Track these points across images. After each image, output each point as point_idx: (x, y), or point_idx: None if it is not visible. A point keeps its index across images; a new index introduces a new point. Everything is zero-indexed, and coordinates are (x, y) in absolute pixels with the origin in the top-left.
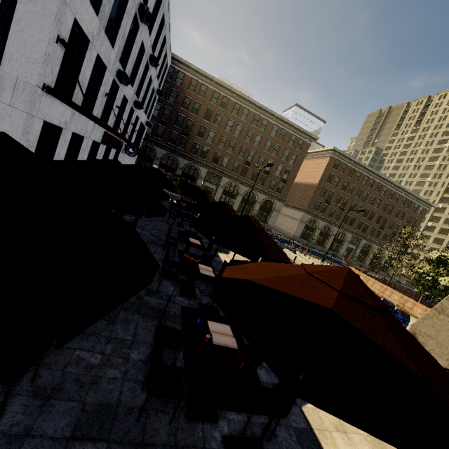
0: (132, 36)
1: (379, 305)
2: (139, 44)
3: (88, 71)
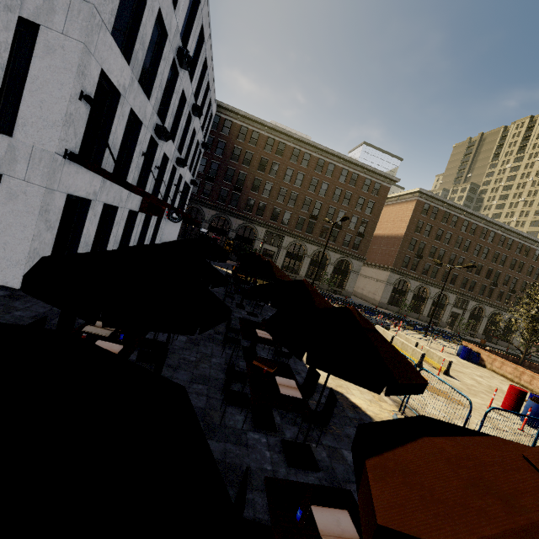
0: (171, 85)
1: None
2: (179, 93)
3: (120, 129)
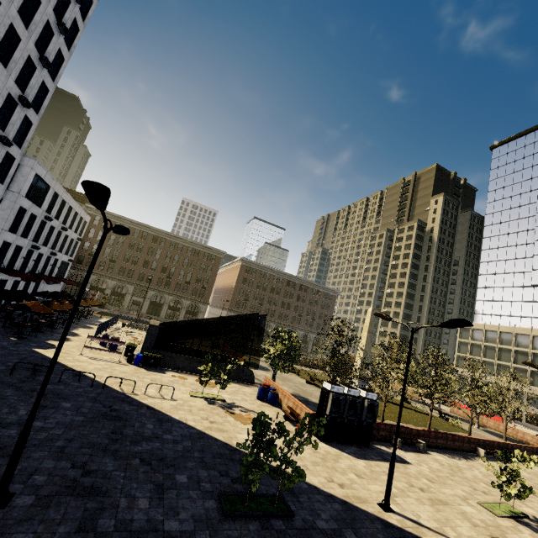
0: (43, 227)
1: (36, 304)
2: (48, 228)
3: (11, 253)
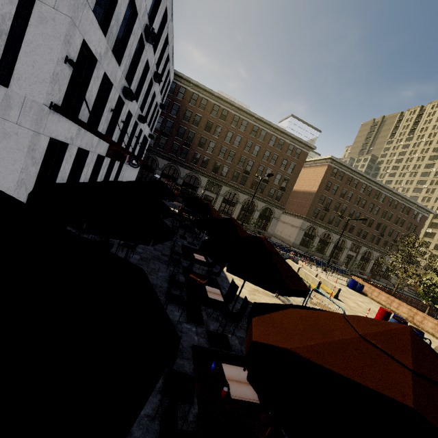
0: (138, 55)
1: None
2: (144, 62)
3: (94, 88)
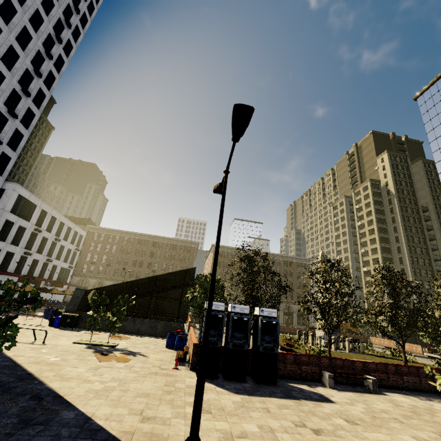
0: (35, 238)
1: None
2: (41, 238)
3: (2, 257)
